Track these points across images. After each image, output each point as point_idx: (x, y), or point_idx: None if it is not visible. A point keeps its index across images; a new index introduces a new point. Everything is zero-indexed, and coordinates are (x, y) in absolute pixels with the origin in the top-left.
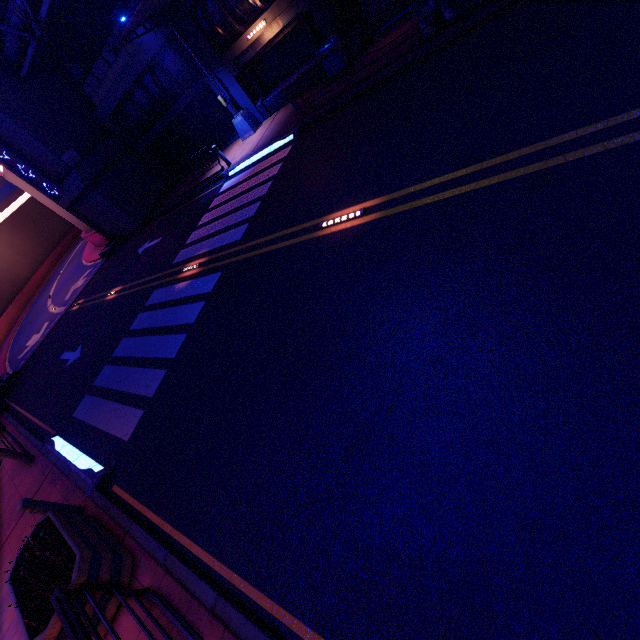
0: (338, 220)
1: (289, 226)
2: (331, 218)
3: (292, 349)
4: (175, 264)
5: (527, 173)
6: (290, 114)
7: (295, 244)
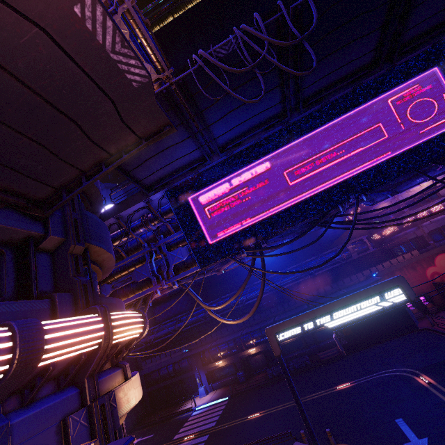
0: (253, 415)
1: (236, 419)
2: (250, 416)
3: (247, 439)
4: (175, 438)
5: (292, 405)
6: (224, 391)
7: (240, 422)
